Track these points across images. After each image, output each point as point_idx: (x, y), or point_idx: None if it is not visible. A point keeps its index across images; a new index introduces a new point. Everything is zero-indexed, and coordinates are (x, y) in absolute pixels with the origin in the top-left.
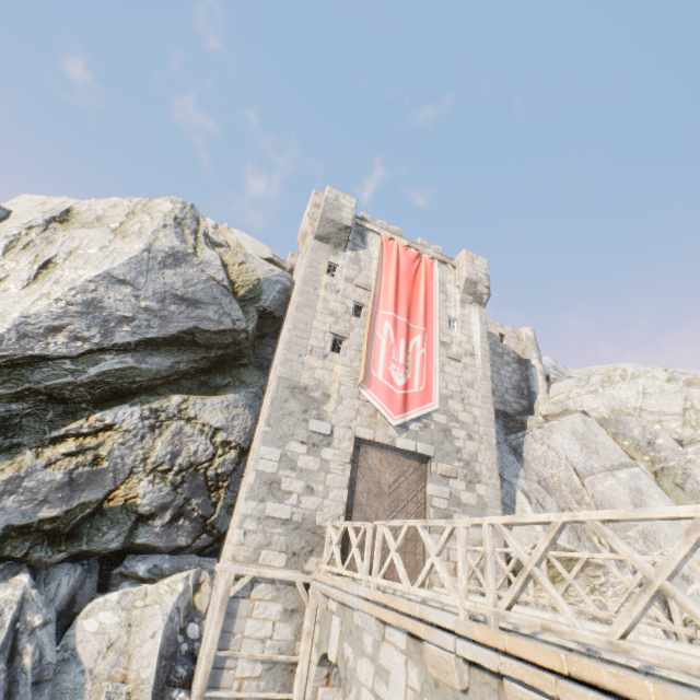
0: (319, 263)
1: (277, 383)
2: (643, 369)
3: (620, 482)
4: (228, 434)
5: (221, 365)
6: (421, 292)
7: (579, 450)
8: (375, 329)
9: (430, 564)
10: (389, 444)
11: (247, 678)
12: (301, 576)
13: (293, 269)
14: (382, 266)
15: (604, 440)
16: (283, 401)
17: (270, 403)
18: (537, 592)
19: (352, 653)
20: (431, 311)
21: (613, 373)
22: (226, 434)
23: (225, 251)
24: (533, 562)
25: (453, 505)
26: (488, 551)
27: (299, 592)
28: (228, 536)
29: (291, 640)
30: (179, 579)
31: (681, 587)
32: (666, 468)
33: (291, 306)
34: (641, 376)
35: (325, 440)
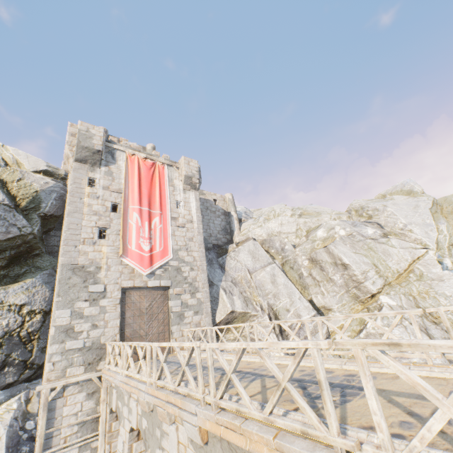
0: (81, 179)
1: (61, 268)
2: (283, 210)
3: (267, 273)
4: (31, 306)
5: (17, 259)
6: (157, 188)
7: (251, 260)
8: (128, 218)
9: (140, 363)
10: (144, 286)
11: (69, 435)
12: (95, 374)
13: (67, 174)
14: (128, 175)
15: (262, 252)
16: (68, 279)
17: (58, 282)
18: (229, 335)
19: (121, 405)
20: (165, 199)
21: (270, 214)
22: (31, 306)
23: (3, 170)
24: (163, 362)
25: (184, 308)
26: (154, 357)
27: (95, 382)
28: (45, 366)
29: (94, 407)
30: (13, 401)
31: (286, 315)
32: (288, 260)
33: (66, 210)
34: (281, 215)
35: (101, 295)
